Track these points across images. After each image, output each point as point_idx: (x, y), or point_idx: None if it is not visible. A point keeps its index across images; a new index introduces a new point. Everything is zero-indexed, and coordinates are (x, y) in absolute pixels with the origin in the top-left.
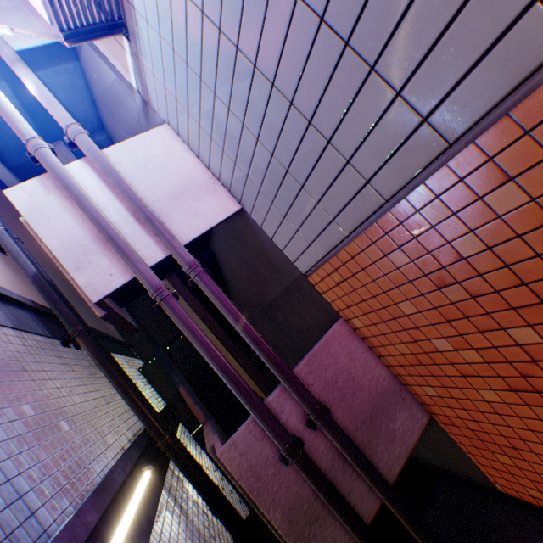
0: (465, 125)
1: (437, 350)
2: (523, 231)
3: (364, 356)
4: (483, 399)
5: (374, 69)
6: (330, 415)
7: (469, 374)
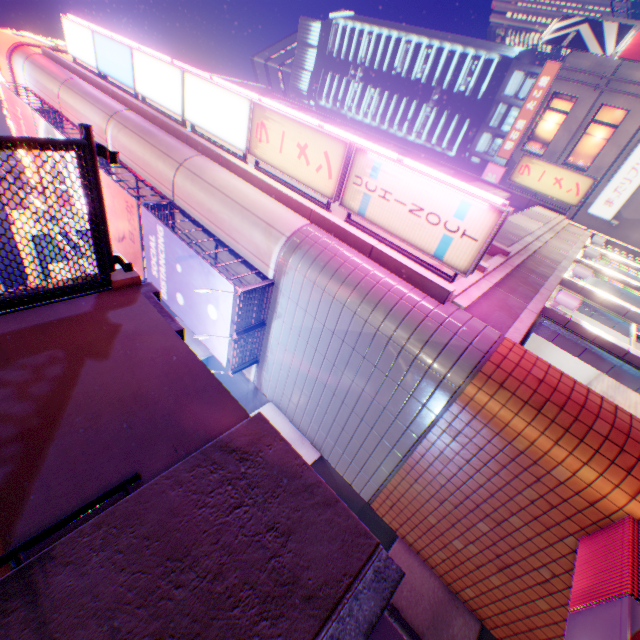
0: (420, 431)
1: (457, 549)
2: (454, 472)
3: (420, 568)
4: (494, 584)
5: (385, 408)
6: (399, 612)
7: (479, 564)
